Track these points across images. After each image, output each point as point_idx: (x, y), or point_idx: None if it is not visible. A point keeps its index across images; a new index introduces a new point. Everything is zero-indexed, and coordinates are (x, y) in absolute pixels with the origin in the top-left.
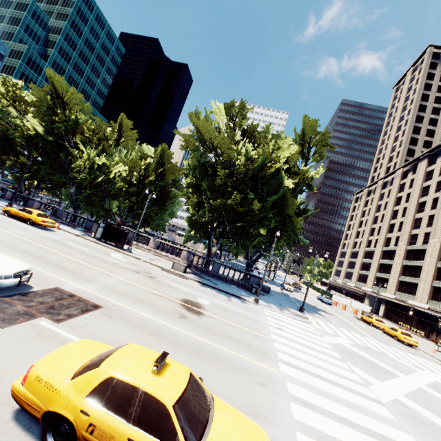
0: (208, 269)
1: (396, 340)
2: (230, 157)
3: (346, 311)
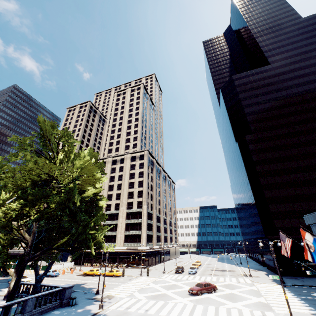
0: (18, 315)
1: (114, 277)
2: (82, 188)
3: (65, 274)
